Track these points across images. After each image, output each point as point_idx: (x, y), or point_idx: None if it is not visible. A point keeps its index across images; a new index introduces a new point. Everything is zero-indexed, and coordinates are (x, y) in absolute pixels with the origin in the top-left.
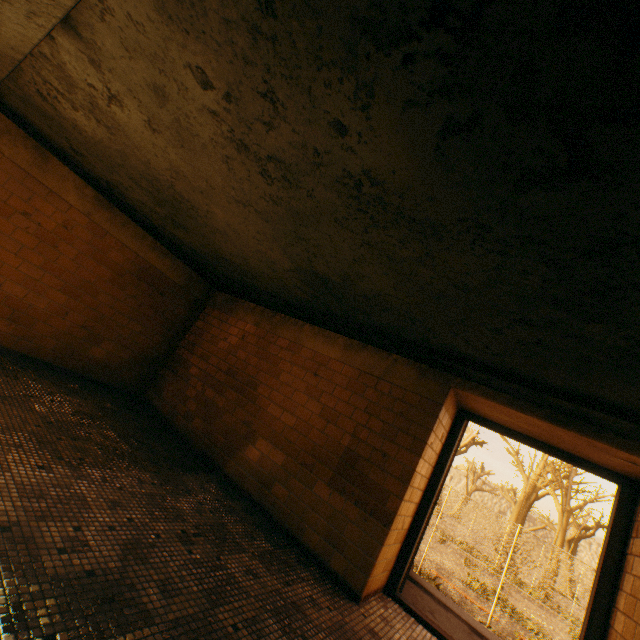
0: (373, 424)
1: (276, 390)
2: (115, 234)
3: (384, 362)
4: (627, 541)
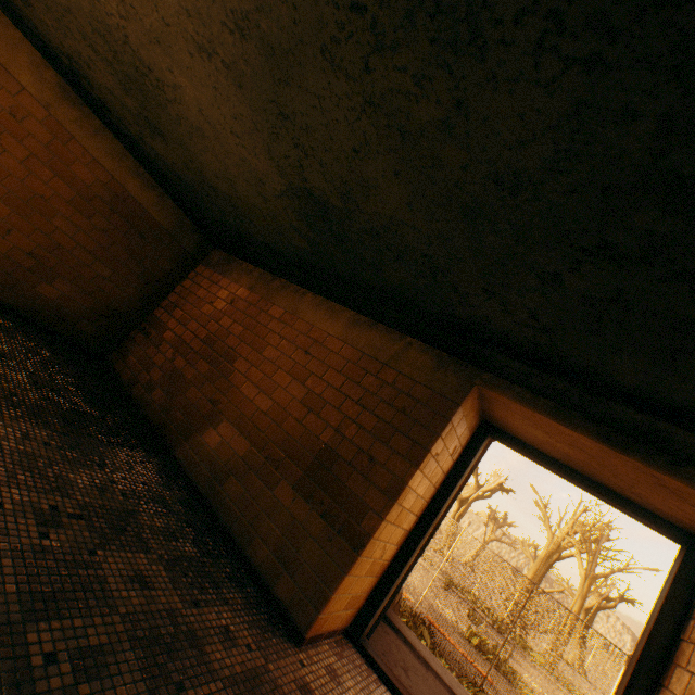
0: (365, 419)
1: (256, 366)
2: (83, 142)
3: (394, 345)
4: (684, 623)
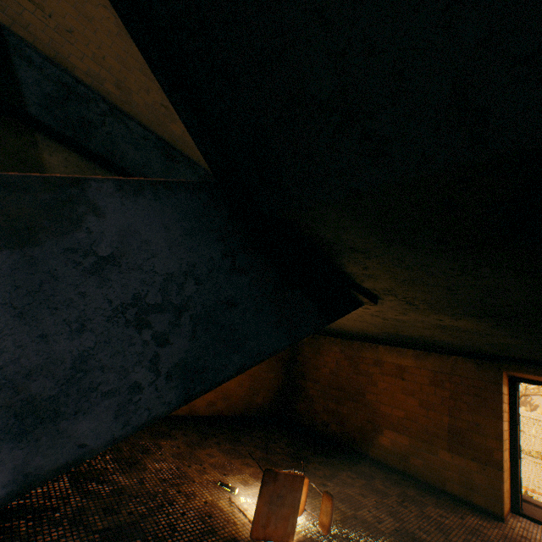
0: (459, 405)
1: (379, 395)
2: None
3: (447, 362)
4: None
